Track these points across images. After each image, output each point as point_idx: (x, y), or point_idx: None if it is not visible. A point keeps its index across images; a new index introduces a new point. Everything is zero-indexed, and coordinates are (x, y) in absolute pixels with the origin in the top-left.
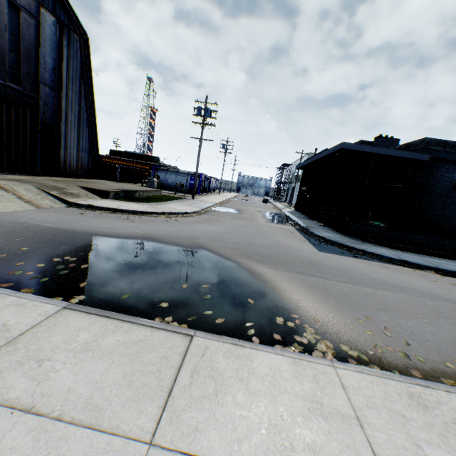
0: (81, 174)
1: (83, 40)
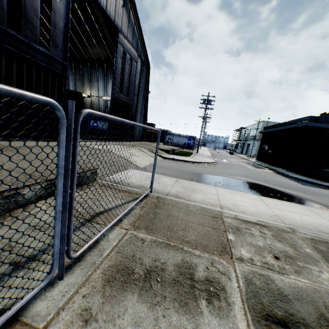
0: (139, 139)
1: (147, 68)
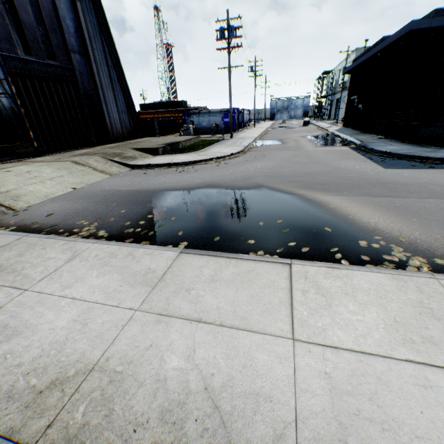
0: (127, 136)
1: None
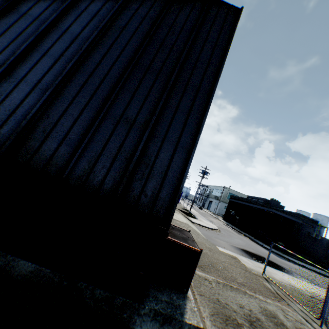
0: None
1: None
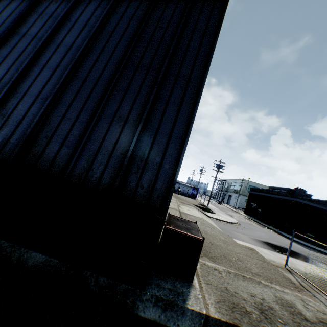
0: None
1: None
